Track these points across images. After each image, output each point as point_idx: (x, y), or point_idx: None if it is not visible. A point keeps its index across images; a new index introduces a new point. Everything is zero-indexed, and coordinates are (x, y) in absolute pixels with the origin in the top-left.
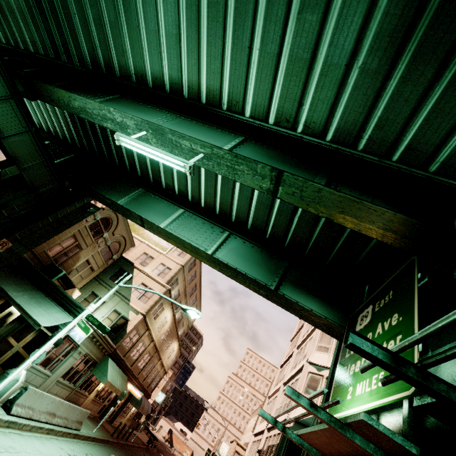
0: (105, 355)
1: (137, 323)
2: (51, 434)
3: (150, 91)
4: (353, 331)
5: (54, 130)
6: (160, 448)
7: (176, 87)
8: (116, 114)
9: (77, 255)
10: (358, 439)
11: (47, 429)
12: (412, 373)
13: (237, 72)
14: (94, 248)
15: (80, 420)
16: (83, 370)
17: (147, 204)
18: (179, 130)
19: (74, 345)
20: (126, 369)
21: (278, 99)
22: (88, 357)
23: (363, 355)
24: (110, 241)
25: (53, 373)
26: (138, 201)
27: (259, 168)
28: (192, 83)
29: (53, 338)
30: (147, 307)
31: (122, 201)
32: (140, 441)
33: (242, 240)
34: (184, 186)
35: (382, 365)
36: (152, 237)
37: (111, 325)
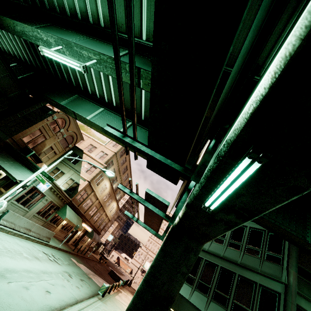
0: (65, 204)
1: (85, 186)
2: (29, 240)
3: (69, 19)
4: (107, 124)
5: (18, 54)
6: (110, 265)
7: (84, 15)
8: (42, 34)
9: (43, 143)
10: (151, 206)
11: (25, 237)
12: (128, 140)
13: (118, 0)
14: (55, 139)
15: (48, 236)
16: (51, 211)
17: (79, 105)
18: (85, 46)
19: (42, 195)
20: (80, 214)
21: (146, 20)
22: (53, 203)
23: (108, 134)
24: (65, 135)
25: (30, 210)
26: (74, 103)
27: (127, 67)
28: (93, 11)
29: (21, 183)
30: (91, 177)
31: (63, 103)
32: (94, 258)
33: (139, 127)
34: (102, 91)
35: (115, 137)
36: (95, 134)
37: (68, 187)
